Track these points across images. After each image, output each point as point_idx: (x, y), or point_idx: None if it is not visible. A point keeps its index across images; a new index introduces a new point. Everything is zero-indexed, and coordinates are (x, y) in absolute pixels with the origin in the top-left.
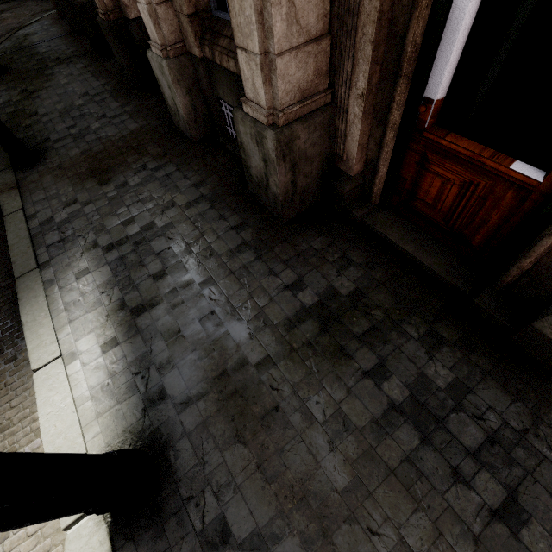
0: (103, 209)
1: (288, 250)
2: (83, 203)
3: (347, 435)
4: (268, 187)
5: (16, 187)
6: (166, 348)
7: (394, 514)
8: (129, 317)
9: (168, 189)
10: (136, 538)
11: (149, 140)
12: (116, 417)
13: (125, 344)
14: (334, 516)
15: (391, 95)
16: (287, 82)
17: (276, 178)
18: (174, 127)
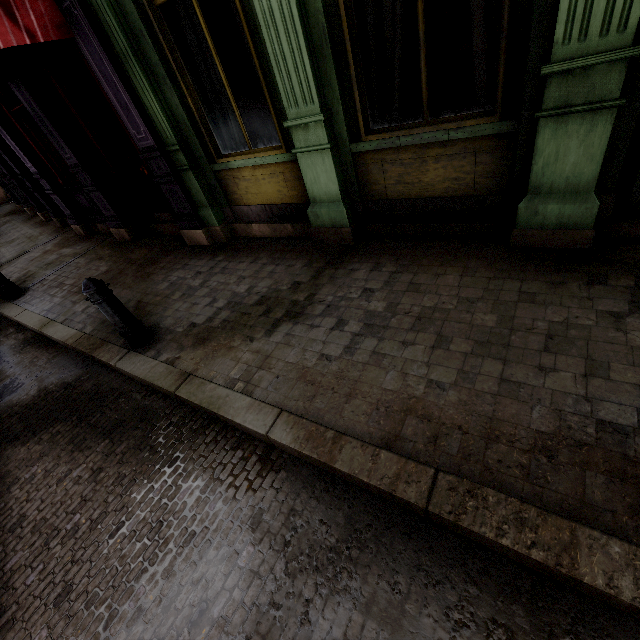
0: None
1: None
2: None
3: None
4: None
5: None
6: None
7: None
8: None
9: None
10: None
11: None
12: None
13: None
14: None
15: None
16: None
17: None
18: None
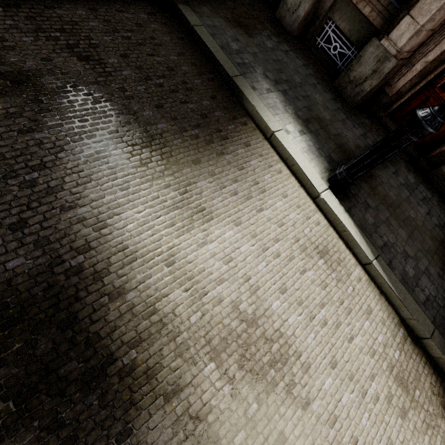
0: (260, 55)
1: (357, 120)
2: (244, 44)
3: (392, 188)
4: (360, 85)
5: (186, 4)
6: (326, 143)
7: (407, 209)
8: (304, 123)
9: (291, 61)
10: (344, 201)
11: (263, 18)
12: (319, 162)
13: (308, 135)
14: (394, 207)
15: (434, 67)
16: (415, 42)
17: (374, 82)
18: (275, 17)
